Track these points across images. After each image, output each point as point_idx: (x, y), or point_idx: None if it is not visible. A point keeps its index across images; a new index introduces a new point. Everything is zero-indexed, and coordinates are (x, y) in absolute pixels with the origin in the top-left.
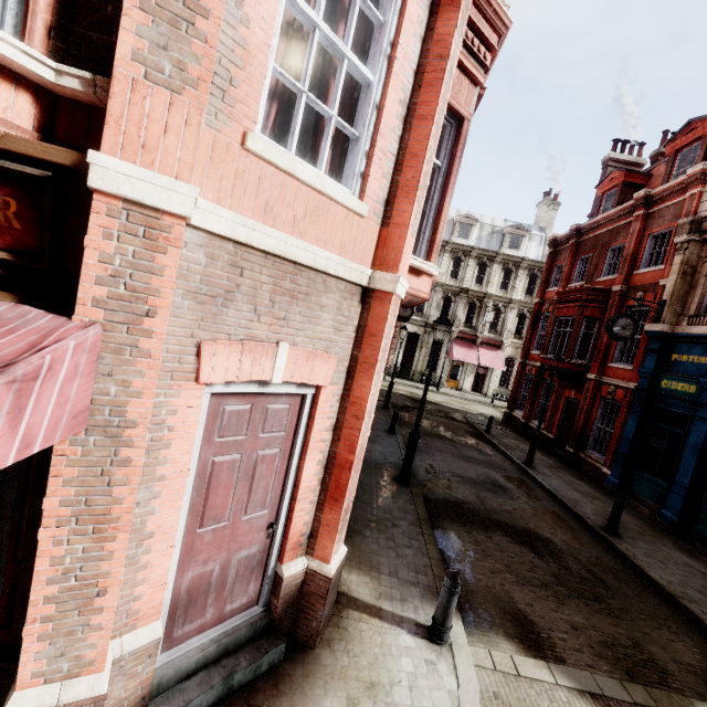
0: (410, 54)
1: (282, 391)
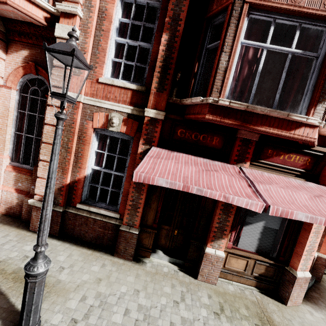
0: None
1: None
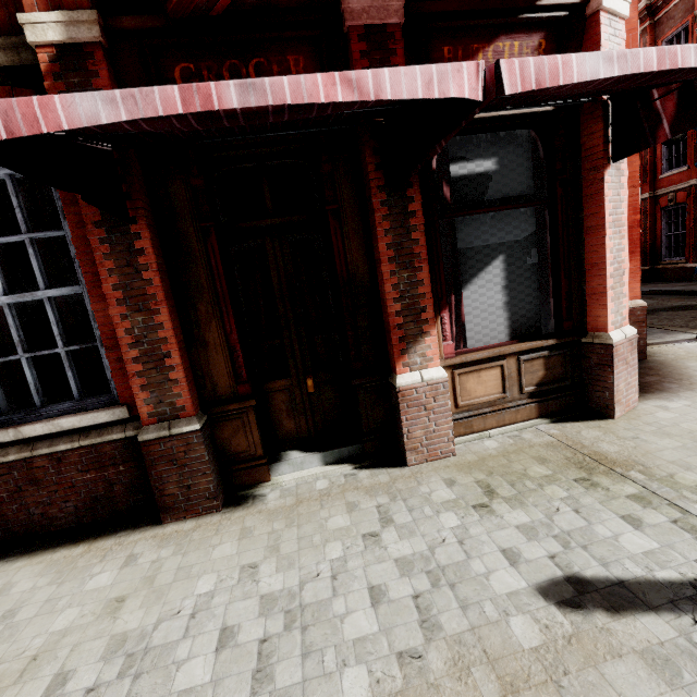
0: None
1: None
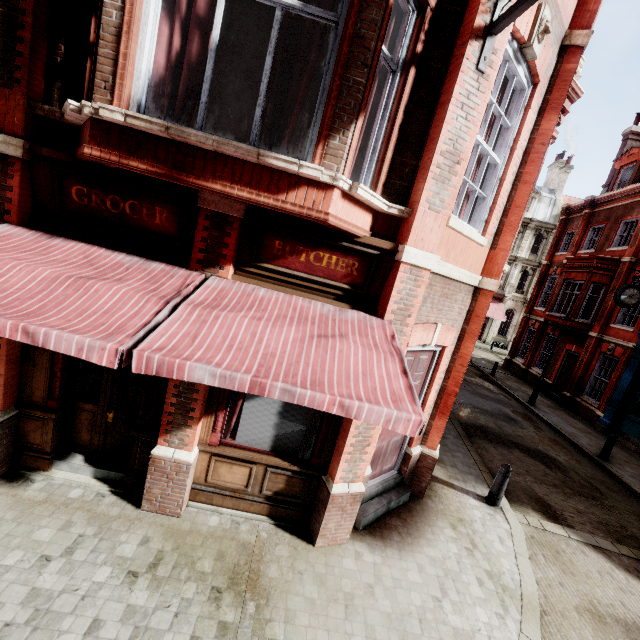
0: (523, 143)
1: (429, 349)
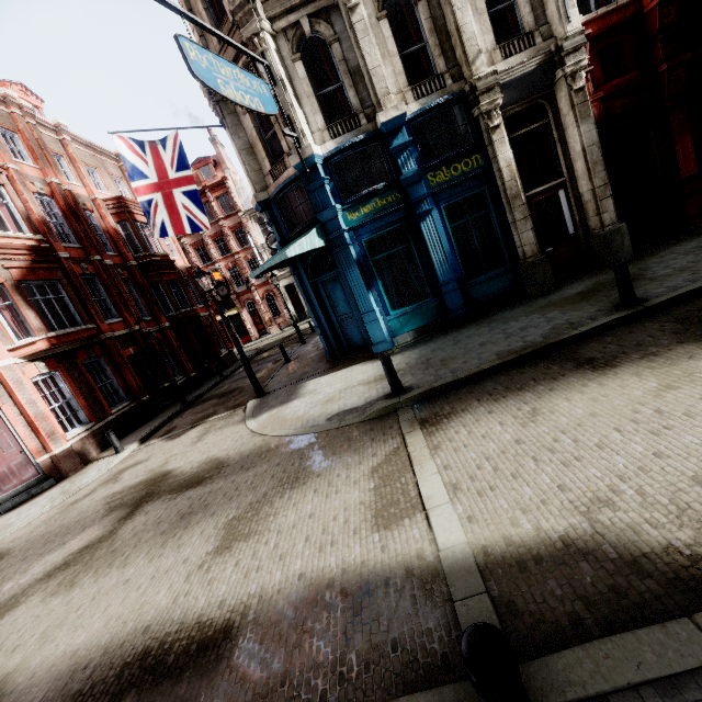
0: None
1: None
